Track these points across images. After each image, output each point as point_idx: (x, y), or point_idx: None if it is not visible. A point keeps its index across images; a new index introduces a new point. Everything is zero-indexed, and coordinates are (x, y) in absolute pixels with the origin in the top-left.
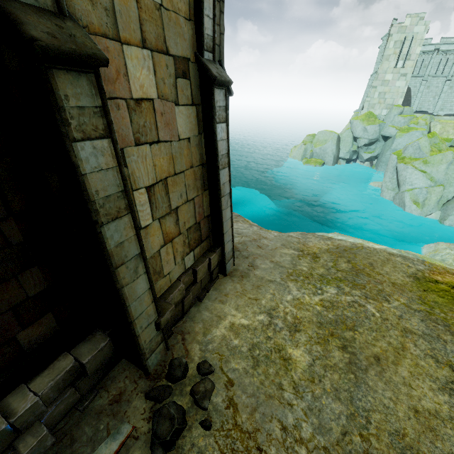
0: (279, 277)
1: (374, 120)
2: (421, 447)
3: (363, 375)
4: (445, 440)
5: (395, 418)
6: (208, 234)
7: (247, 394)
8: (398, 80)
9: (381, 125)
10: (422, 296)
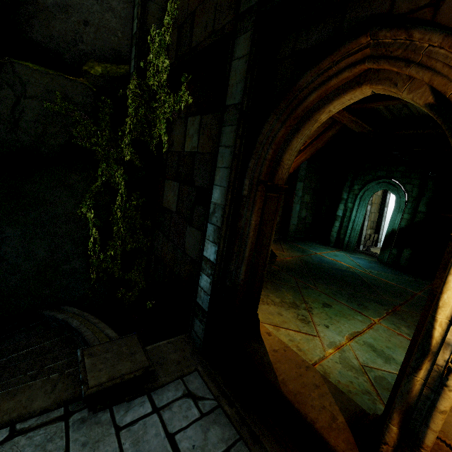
0: None
1: None
2: None
3: None
4: None
5: None
6: (374, 228)
7: None
8: None
9: None
10: None
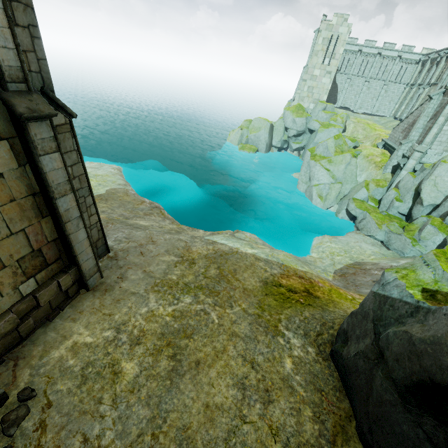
0: (143, 289)
1: (302, 113)
2: (196, 436)
3: (179, 380)
4: (218, 427)
5: (188, 414)
6: (58, 256)
7: (62, 413)
8: (324, 77)
9: (308, 118)
10: (261, 301)
